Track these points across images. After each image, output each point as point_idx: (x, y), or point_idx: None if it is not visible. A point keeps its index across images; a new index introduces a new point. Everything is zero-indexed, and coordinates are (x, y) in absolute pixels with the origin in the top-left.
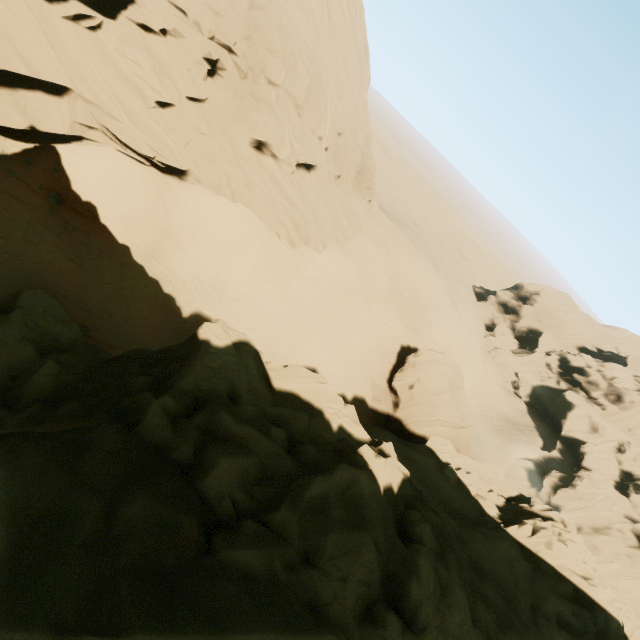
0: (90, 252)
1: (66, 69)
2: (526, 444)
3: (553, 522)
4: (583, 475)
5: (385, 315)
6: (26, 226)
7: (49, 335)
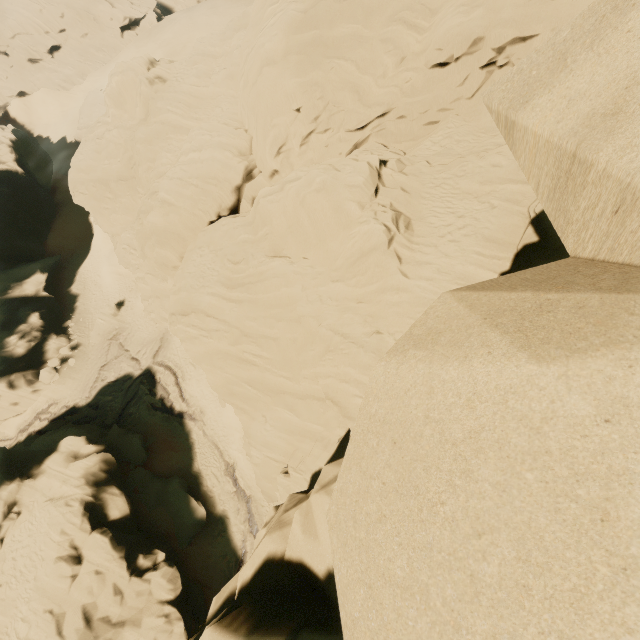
0: None
1: None
2: None
3: None
4: None
5: None
6: None
7: None
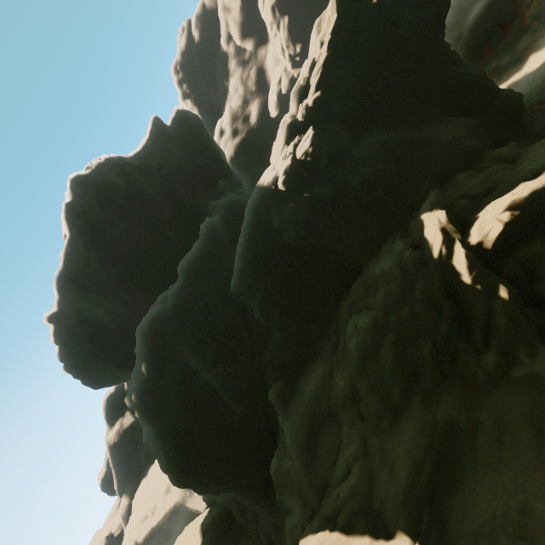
0: None
1: None
2: None
3: None
4: None
5: None
6: None
7: None
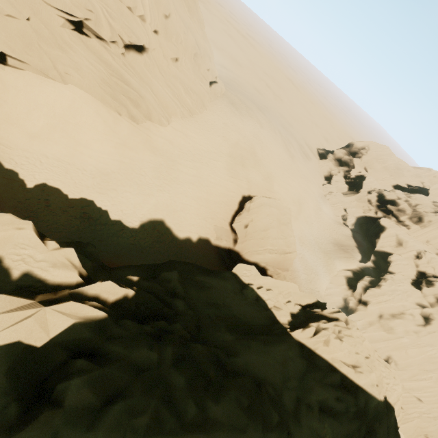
0: None
1: None
2: (347, 259)
3: (337, 322)
4: (387, 277)
5: (227, 173)
6: None
7: None
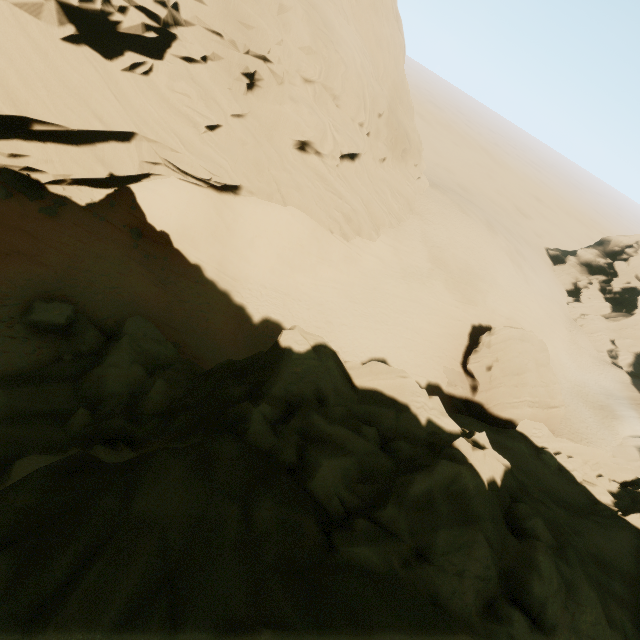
0: (169, 276)
1: (130, 116)
2: (634, 420)
3: None
4: None
5: (450, 295)
6: (118, 262)
7: (151, 355)
